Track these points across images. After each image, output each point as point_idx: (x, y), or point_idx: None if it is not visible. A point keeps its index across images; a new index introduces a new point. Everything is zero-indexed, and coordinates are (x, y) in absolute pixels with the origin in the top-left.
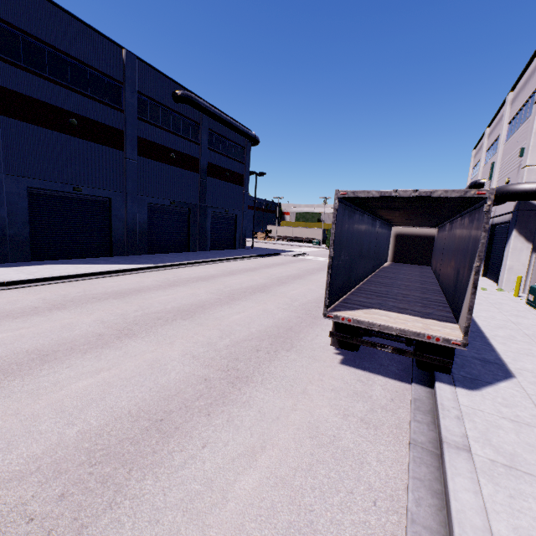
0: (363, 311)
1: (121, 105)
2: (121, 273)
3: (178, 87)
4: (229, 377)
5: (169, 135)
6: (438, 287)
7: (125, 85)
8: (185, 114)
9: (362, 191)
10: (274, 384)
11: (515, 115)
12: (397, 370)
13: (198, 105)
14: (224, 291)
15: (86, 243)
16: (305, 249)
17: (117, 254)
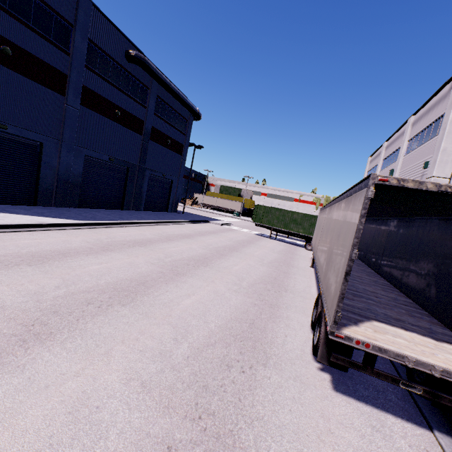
0: (369, 327)
1: (68, 47)
2: (43, 228)
3: (132, 47)
4: (206, 436)
5: (117, 91)
6: (386, 281)
7: (75, 27)
8: (136, 75)
9: (411, 180)
10: (275, 451)
11: (417, 134)
12: (399, 400)
13: (150, 69)
14: (166, 261)
15: (5, 187)
16: (228, 219)
17: (42, 203)
